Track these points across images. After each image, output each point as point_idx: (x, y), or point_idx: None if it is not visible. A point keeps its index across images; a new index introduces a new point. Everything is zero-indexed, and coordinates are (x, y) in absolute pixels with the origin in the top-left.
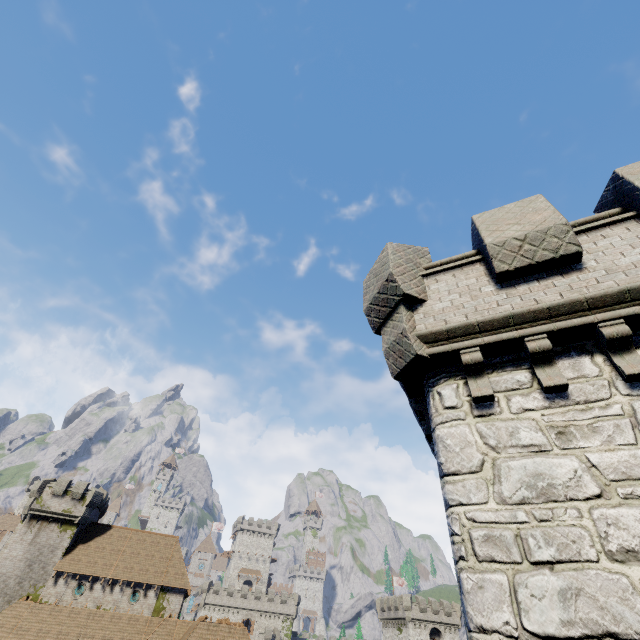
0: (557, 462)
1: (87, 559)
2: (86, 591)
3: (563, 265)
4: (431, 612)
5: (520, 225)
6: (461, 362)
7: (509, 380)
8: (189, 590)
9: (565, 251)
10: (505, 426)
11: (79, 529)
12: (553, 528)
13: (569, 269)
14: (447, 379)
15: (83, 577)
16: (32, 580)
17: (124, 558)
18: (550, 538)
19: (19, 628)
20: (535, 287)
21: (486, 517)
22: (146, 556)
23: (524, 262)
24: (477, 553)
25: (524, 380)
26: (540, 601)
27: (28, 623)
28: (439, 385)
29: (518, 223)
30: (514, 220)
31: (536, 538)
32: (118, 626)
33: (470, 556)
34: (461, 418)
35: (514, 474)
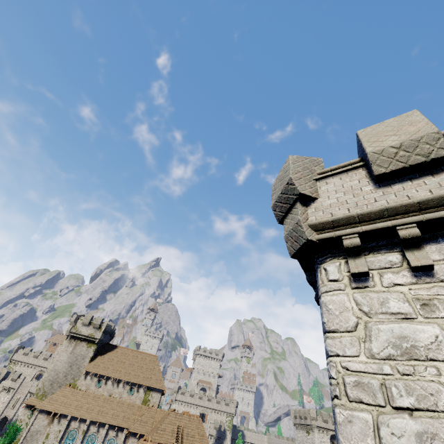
0: (420, 328)
1: (103, 365)
2: (103, 385)
3: (434, 167)
4: (331, 423)
5: (397, 136)
6: (344, 245)
7: (382, 260)
8: (164, 391)
9: (436, 155)
10: (377, 297)
11: (98, 346)
12: (414, 381)
13: (439, 170)
14: (332, 258)
15: (101, 376)
16: (72, 375)
17: (125, 367)
18: (411, 389)
19: (65, 403)
20: (408, 186)
21: (357, 367)
22: (138, 366)
23: (399, 165)
24: (348, 394)
25: (395, 261)
26: (399, 439)
27: (70, 400)
28: (325, 263)
29: (395, 134)
30: (392, 132)
31: (398, 388)
32: (122, 408)
33: (343, 396)
34: (341, 289)
35: (382, 335)
